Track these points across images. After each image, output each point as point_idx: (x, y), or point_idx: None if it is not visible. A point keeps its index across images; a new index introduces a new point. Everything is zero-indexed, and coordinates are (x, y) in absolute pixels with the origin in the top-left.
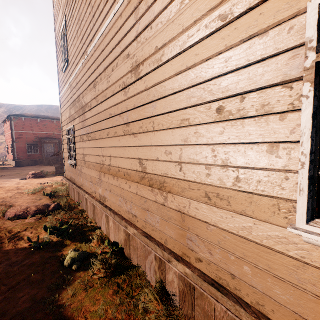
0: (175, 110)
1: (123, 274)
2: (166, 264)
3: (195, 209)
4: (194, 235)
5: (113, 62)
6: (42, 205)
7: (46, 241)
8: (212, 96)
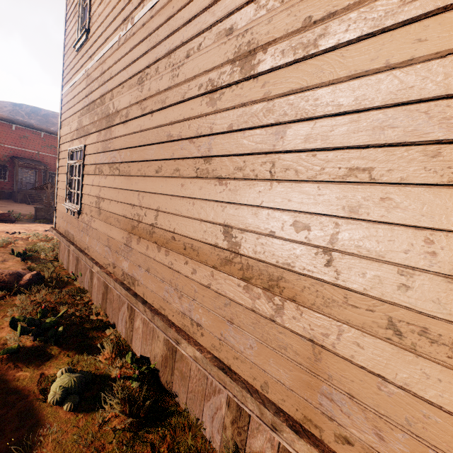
0: (335, 148)
1: (161, 425)
2: (251, 420)
3: (355, 346)
4: (343, 393)
5: (191, 41)
6: (8, 273)
7: (12, 348)
8: (451, 130)
